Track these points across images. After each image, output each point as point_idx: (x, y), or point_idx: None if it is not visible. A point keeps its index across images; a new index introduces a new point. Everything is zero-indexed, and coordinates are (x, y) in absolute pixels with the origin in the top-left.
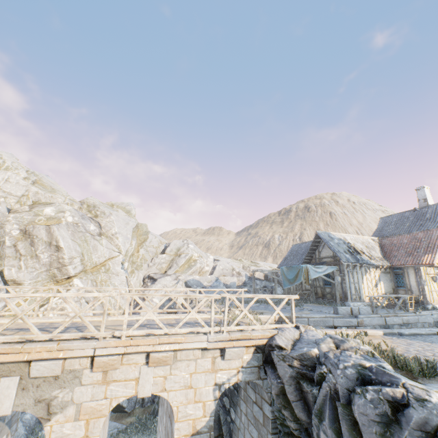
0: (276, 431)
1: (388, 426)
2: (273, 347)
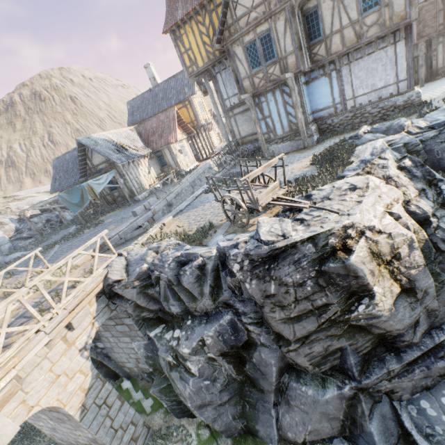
0: (142, 325)
1: (201, 279)
2: (112, 284)
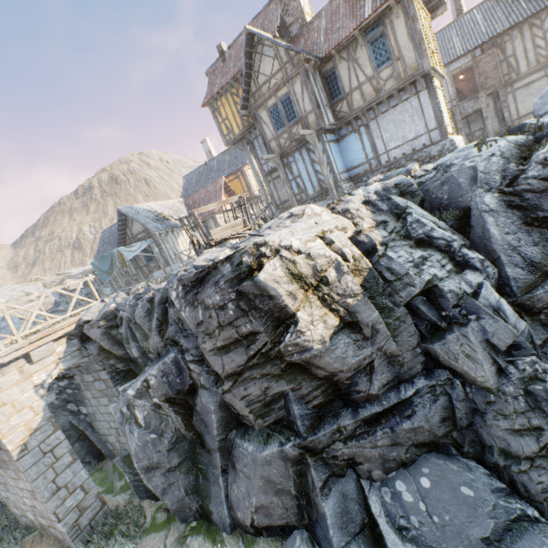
0: (118, 382)
1: (151, 314)
2: (83, 326)
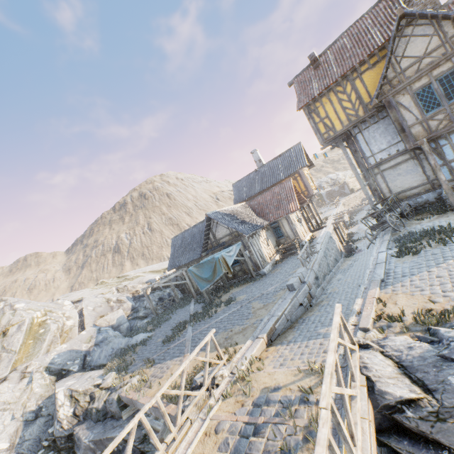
0: None
1: None
2: (392, 406)
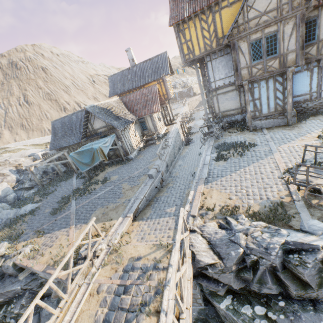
0: (200, 293)
1: (321, 271)
2: (202, 267)
